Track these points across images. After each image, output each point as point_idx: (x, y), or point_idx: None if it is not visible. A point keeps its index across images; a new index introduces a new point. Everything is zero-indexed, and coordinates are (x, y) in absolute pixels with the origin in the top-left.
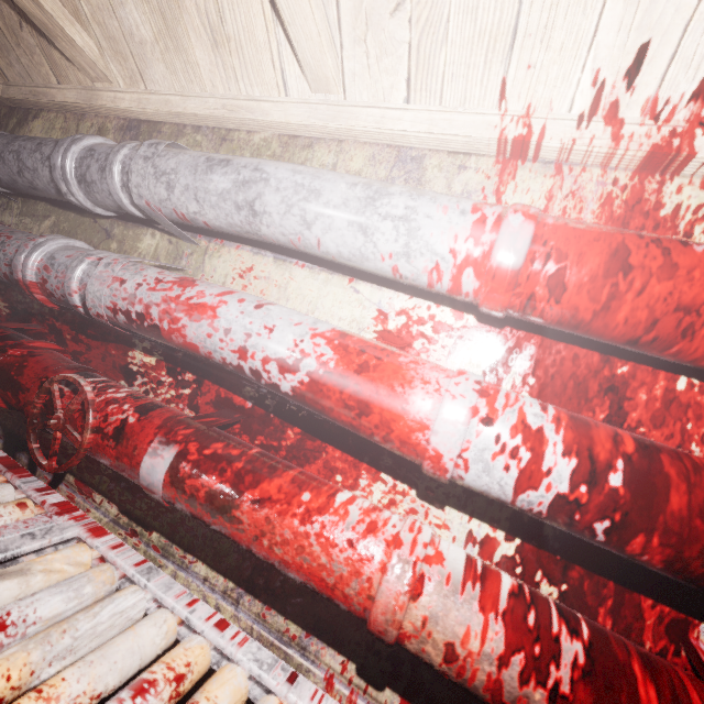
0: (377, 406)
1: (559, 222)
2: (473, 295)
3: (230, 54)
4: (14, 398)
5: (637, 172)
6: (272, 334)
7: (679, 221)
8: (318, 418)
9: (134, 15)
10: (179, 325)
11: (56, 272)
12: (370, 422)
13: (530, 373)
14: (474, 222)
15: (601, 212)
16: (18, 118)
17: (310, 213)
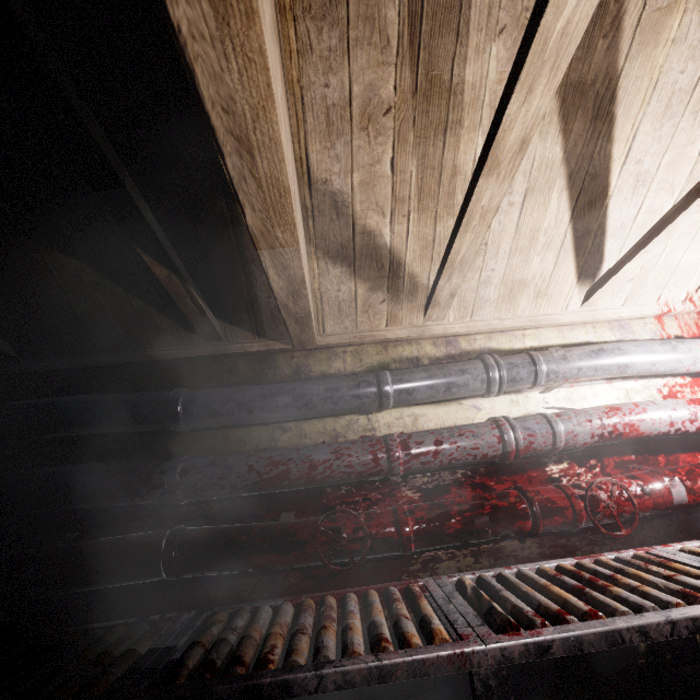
0: None
1: None
2: None
3: (542, 300)
4: (562, 518)
5: (697, 313)
6: (677, 411)
7: None
8: (666, 445)
9: (491, 291)
10: (636, 426)
11: (541, 434)
12: None
13: None
14: None
15: (697, 328)
16: (324, 356)
17: (655, 360)
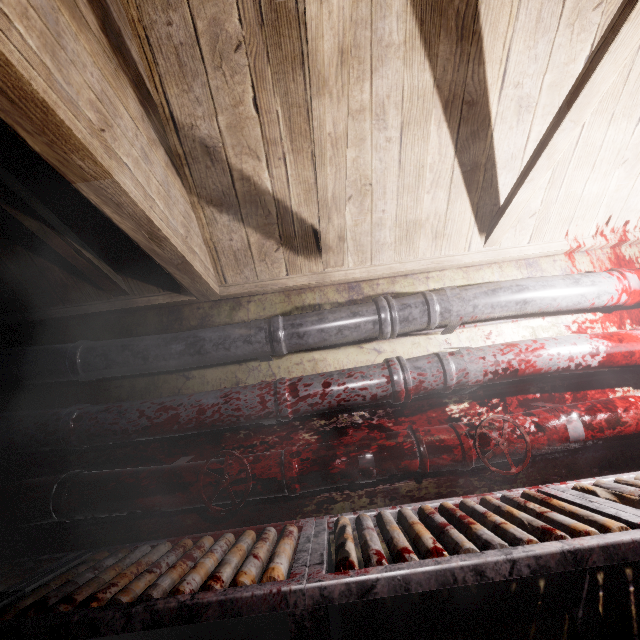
0: (636, 350)
1: (635, 271)
2: (623, 302)
3: (442, 240)
4: (450, 456)
5: (610, 248)
6: (578, 345)
7: (632, 259)
8: (574, 382)
9: (386, 233)
10: (532, 362)
11: (431, 372)
12: (635, 358)
13: (632, 323)
14: (617, 279)
15: (610, 263)
16: (229, 306)
17: (556, 295)
